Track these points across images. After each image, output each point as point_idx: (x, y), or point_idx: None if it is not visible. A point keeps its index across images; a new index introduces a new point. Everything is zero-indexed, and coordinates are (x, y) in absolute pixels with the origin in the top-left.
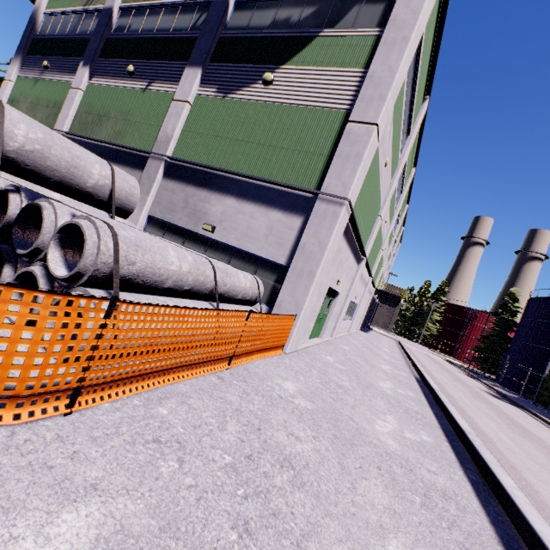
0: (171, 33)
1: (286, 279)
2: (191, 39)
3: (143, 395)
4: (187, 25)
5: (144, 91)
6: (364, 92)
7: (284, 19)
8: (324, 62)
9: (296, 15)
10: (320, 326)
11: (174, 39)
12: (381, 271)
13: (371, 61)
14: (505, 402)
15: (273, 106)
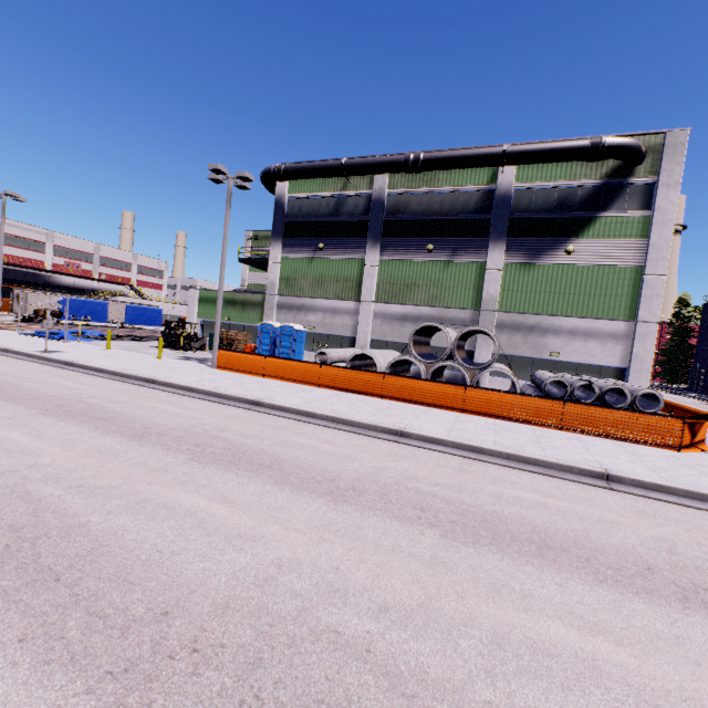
0: (457, 216)
1: (629, 376)
2: (480, 220)
3: None
4: (470, 207)
5: (448, 263)
6: (650, 256)
7: (563, 203)
8: (610, 235)
9: (573, 200)
10: None
11: (462, 220)
12: None
13: (649, 235)
14: None
15: (578, 267)
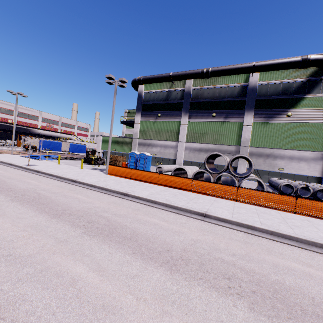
0: (228, 99)
1: None
2: (240, 100)
3: None
4: (234, 94)
5: (223, 122)
6: None
7: (285, 90)
8: (312, 106)
9: (291, 89)
10: None
11: (230, 101)
12: None
13: None
14: None
15: (293, 123)
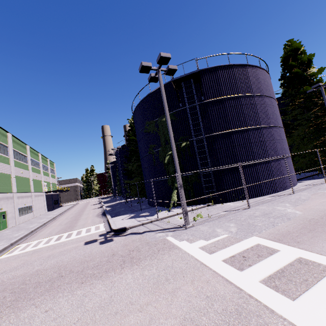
0: None
1: None
2: None
3: None
4: None
5: None
6: None
7: None
8: None
9: None
10: (5, 224)
11: None
12: (43, 184)
13: None
14: (96, 204)
15: None
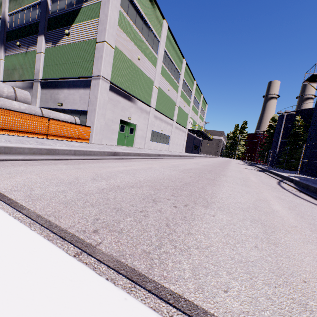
0: (30, 22)
1: (87, 115)
2: (38, 22)
3: (1, 135)
4: (36, 16)
5: (26, 53)
6: (99, 28)
7: (69, 3)
8: (86, 19)
9: None
10: (131, 141)
11: (31, 24)
12: (188, 119)
13: (100, 14)
14: (245, 165)
15: (72, 44)
